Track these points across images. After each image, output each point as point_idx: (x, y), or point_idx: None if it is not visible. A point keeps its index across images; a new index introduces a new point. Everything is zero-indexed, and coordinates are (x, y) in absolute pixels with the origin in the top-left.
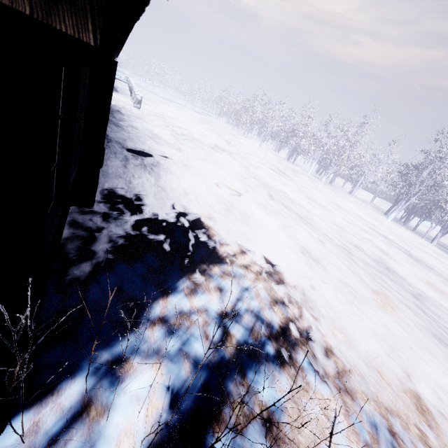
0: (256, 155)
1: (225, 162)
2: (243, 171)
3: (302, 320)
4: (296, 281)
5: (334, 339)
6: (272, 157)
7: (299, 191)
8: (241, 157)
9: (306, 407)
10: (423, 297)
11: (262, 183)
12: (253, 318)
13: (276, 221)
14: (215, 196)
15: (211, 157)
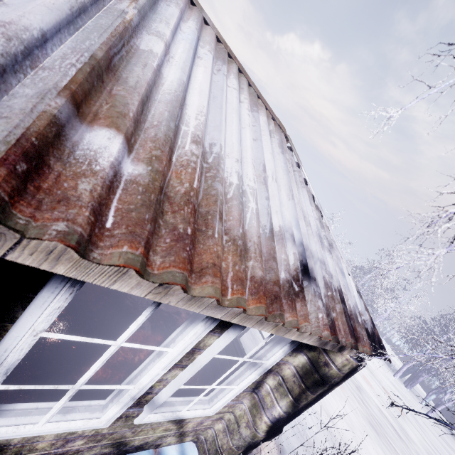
0: None
1: None
2: None
3: None
4: None
5: (326, 419)
6: None
7: None
8: None
9: None
10: (361, 389)
11: None
12: None
13: None
14: None
15: None
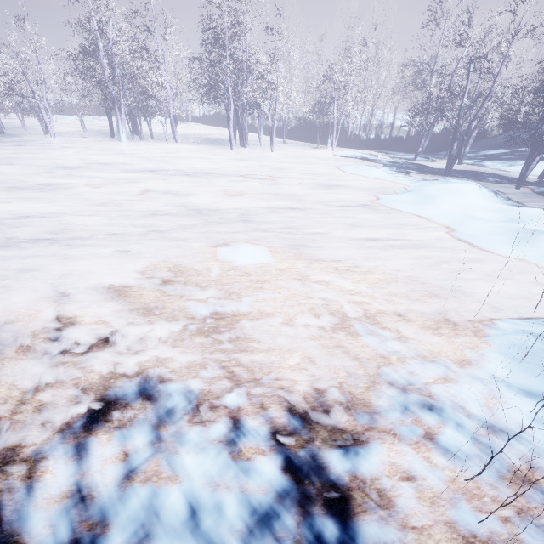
0: None
1: None
2: None
3: (271, 411)
4: (192, 362)
5: (301, 374)
6: None
7: None
8: None
9: (407, 508)
10: (244, 213)
11: None
12: (266, 537)
13: (31, 293)
14: None
15: None
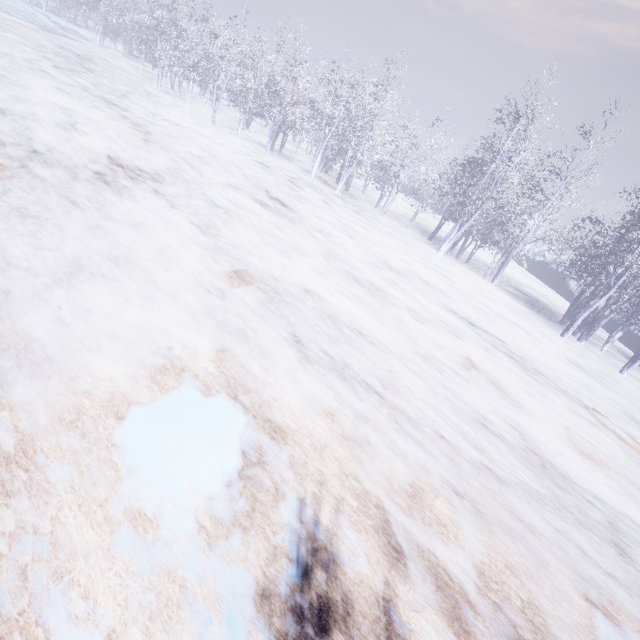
0: (214, 156)
1: (150, 235)
2: (208, 255)
3: None
4: None
5: None
6: (244, 151)
7: (328, 258)
8: (187, 182)
9: None
10: (611, 520)
11: (263, 286)
12: None
13: (360, 502)
14: (154, 561)
15: (105, 235)
